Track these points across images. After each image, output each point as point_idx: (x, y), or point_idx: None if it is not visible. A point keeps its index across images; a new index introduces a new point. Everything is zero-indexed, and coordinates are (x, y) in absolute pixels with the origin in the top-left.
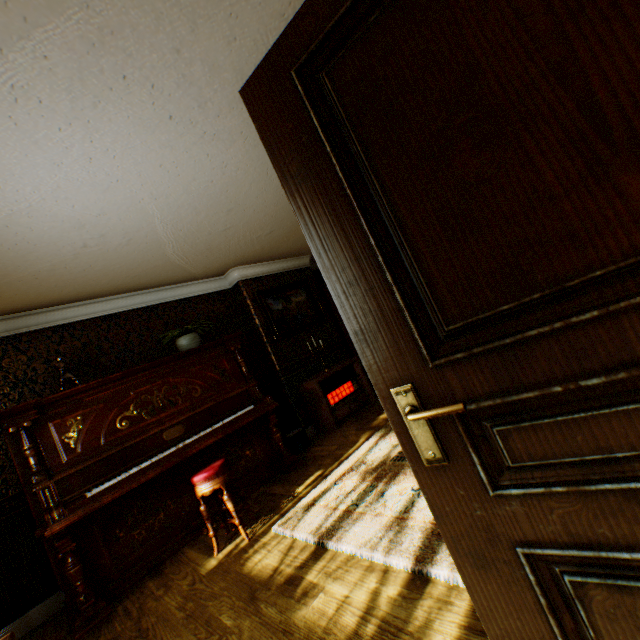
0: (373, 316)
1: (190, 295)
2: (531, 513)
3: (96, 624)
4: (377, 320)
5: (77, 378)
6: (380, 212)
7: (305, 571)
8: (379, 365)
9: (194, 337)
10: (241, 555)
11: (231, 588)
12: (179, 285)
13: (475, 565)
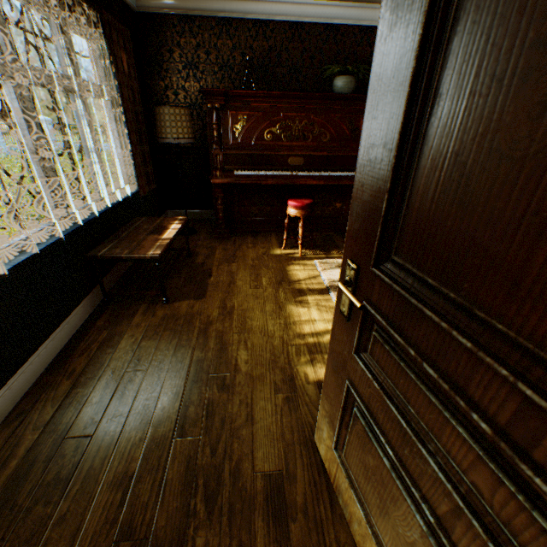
0: (367, 203)
1: (374, 24)
2: (362, 378)
3: (222, 237)
4: (367, 208)
5: (253, 82)
6: (425, 110)
7: (309, 294)
8: (352, 239)
9: (349, 82)
10: (291, 260)
11: (275, 270)
12: (369, 6)
13: (332, 366)
